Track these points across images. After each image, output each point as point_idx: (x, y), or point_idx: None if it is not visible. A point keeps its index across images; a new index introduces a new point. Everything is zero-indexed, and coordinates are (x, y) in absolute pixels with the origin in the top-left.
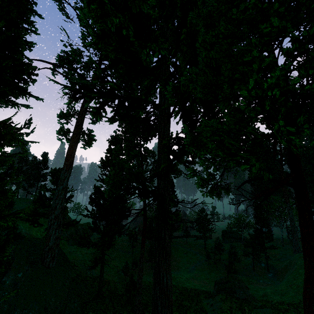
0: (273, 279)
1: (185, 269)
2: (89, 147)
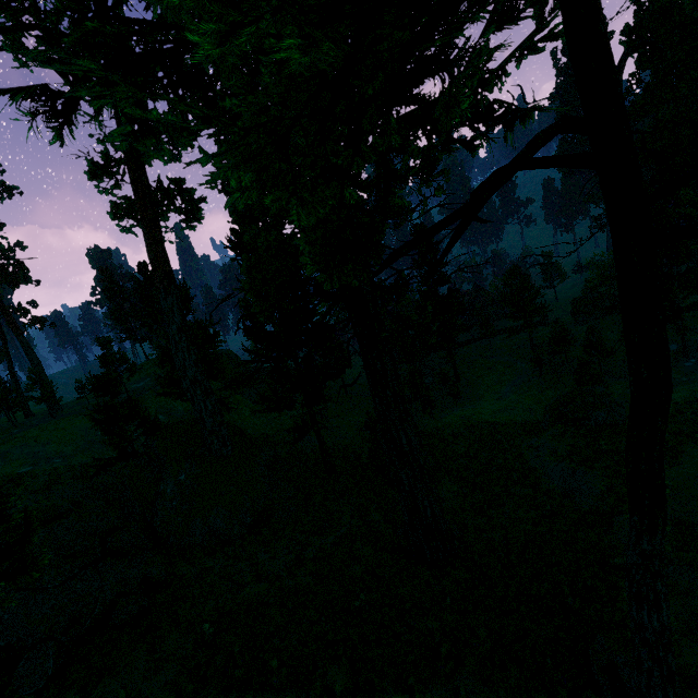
0: (694, 370)
1: (491, 396)
2: (199, 222)
